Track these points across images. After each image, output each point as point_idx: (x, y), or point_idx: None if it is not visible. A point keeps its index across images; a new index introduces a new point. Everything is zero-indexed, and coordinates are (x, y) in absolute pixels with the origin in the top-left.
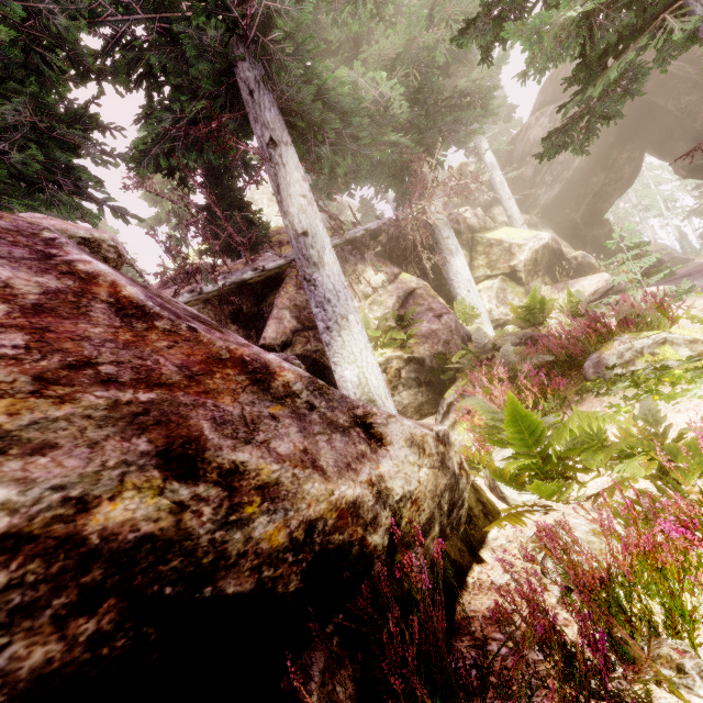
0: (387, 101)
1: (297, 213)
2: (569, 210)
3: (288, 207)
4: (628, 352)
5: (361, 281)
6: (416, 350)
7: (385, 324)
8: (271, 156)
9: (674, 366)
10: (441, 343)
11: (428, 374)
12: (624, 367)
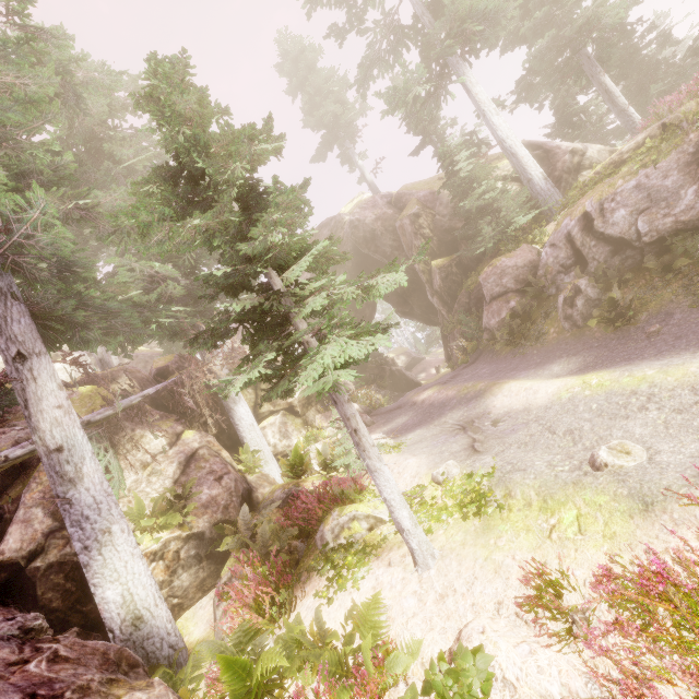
0: (158, 295)
1: (49, 429)
2: None
3: (38, 422)
4: (337, 527)
5: (140, 448)
6: (196, 525)
7: (162, 503)
8: (19, 370)
9: (360, 537)
10: (220, 510)
11: (209, 546)
12: (334, 541)
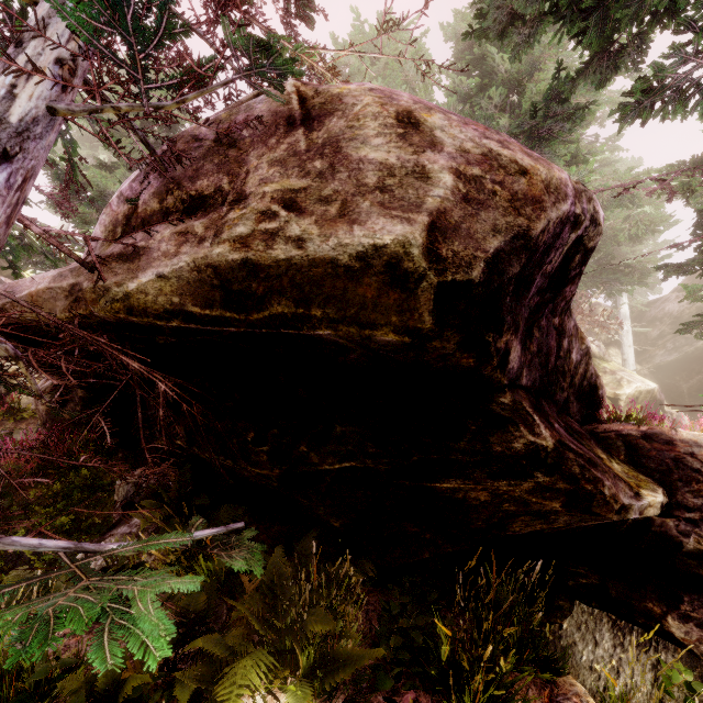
0: None
1: None
2: (679, 378)
3: None
4: None
5: None
6: None
7: None
8: None
9: None
10: None
11: None
12: None
